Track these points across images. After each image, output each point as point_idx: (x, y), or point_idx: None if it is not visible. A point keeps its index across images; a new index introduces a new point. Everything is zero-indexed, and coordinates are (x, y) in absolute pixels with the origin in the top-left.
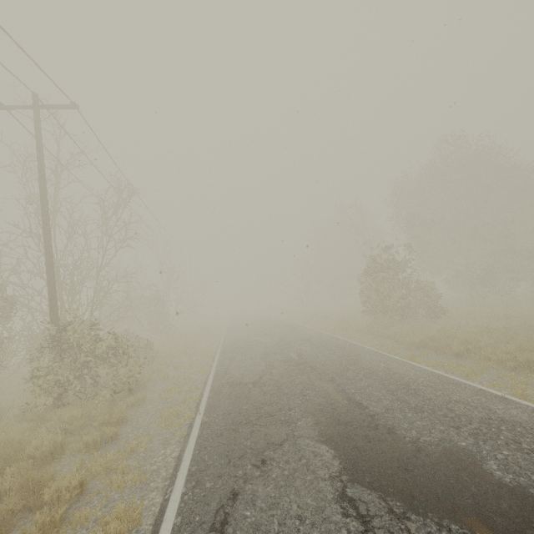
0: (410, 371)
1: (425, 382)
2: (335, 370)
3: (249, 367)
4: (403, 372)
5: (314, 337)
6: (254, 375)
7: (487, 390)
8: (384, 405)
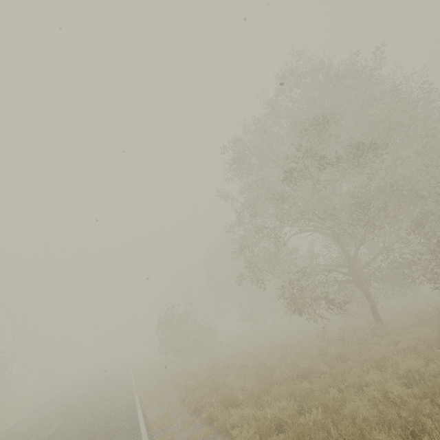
0: (122, 401)
1: (116, 407)
2: (81, 410)
3: (31, 421)
4: (117, 403)
5: (115, 383)
6: (25, 427)
7: (137, 405)
8: (69, 428)
